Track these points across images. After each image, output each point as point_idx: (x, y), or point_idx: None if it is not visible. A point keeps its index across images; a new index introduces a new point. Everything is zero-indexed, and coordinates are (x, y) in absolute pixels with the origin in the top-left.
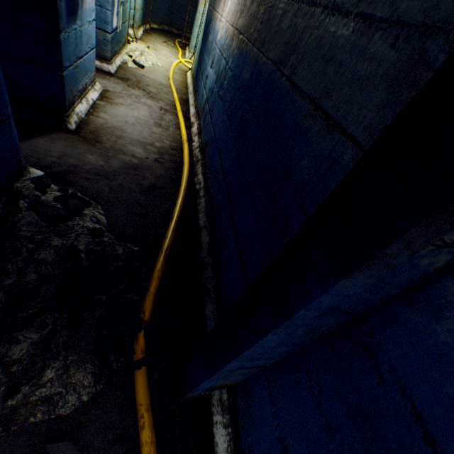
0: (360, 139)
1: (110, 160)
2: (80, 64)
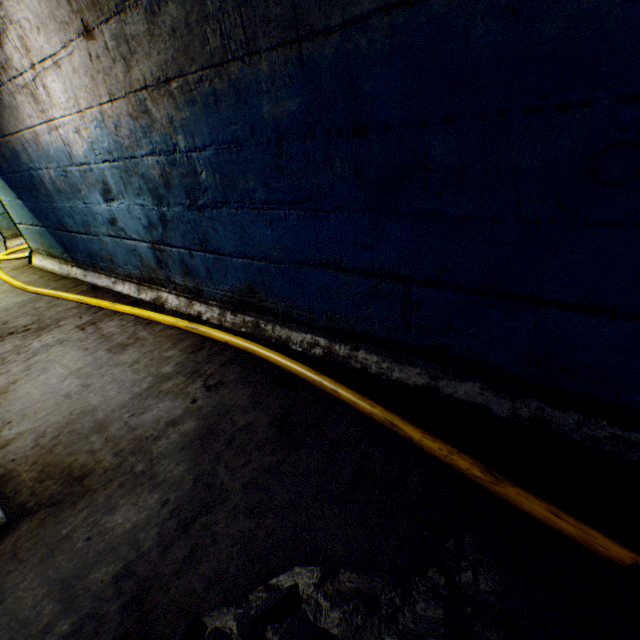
0: None
1: (157, 476)
2: None
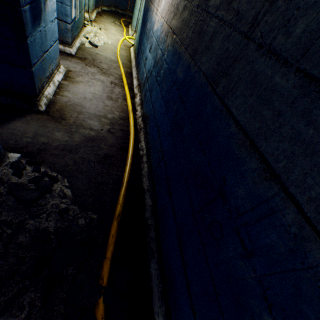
0: (304, 207)
1: (73, 135)
2: (46, 57)
